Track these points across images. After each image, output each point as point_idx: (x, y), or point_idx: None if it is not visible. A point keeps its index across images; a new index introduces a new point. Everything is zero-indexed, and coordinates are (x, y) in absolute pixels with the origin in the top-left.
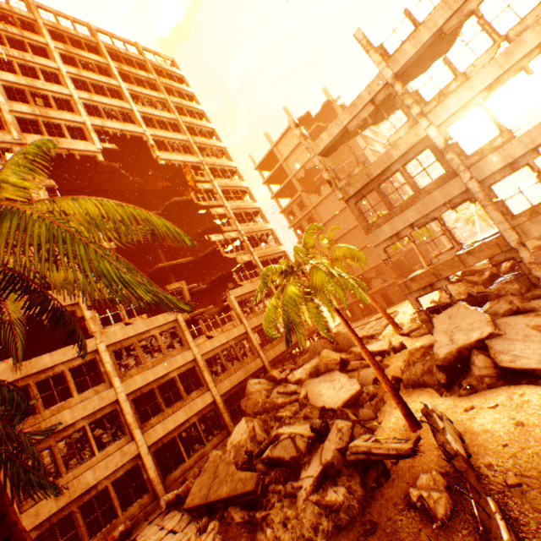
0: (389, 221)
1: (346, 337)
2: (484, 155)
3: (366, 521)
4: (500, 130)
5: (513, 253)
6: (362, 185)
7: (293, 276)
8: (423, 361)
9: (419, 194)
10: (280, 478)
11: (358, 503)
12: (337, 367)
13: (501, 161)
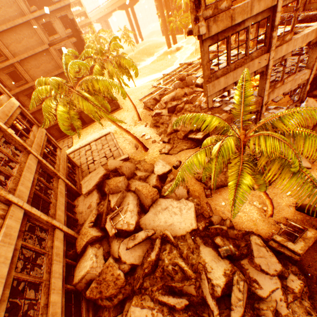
0: (225, 74)
1: (127, 167)
2: (281, 43)
3: (316, 279)
4: (292, 29)
5: (259, 108)
6: (224, 28)
7: (249, 141)
8: (223, 172)
9: (248, 58)
10: (251, 313)
11: (302, 274)
12: (159, 196)
13: (284, 52)
